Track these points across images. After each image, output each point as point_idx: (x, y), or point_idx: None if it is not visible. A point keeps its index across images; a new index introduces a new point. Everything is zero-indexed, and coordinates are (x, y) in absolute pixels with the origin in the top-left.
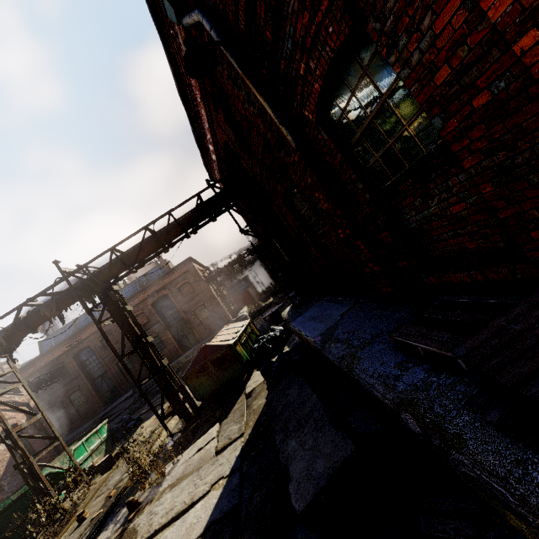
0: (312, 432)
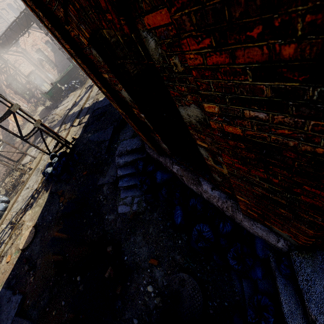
0: None
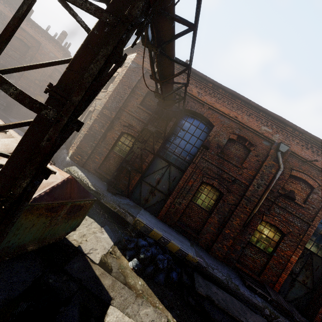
0: (252, 315)
